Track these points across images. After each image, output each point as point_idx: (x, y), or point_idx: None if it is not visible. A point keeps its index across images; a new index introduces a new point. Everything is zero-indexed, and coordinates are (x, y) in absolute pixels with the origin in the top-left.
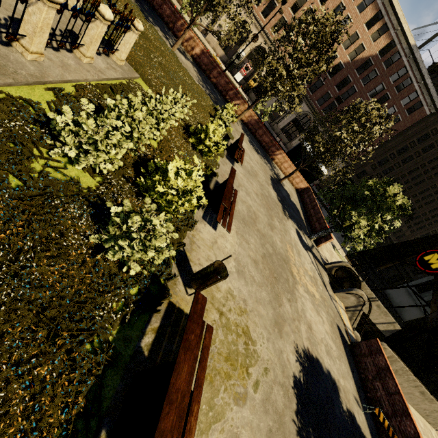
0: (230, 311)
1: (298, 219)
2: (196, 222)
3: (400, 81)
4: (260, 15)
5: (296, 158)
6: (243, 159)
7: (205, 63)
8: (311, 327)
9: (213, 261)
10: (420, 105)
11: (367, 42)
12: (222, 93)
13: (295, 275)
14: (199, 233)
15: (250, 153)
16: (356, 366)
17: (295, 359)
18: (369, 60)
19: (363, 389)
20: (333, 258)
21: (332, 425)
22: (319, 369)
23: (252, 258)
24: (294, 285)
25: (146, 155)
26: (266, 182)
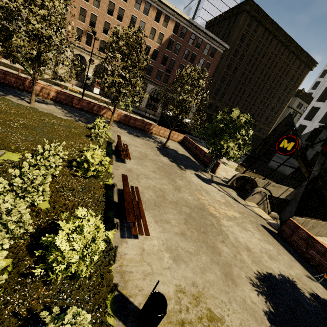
0: (188, 311)
1: (191, 164)
2: (117, 248)
3: (195, 42)
4: (86, 46)
5: (165, 123)
6: (131, 151)
7: (64, 99)
8: (248, 248)
9: (150, 272)
10: (215, 49)
11: (163, 30)
12: (89, 111)
13: (215, 213)
14: (125, 257)
15: (133, 141)
16: (291, 247)
17: (256, 294)
18: (171, 39)
19: (306, 261)
20: (228, 172)
21: (312, 324)
22: (275, 280)
23: (179, 232)
24: (218, 223)
25: (39, 225)
26: (156, 155)
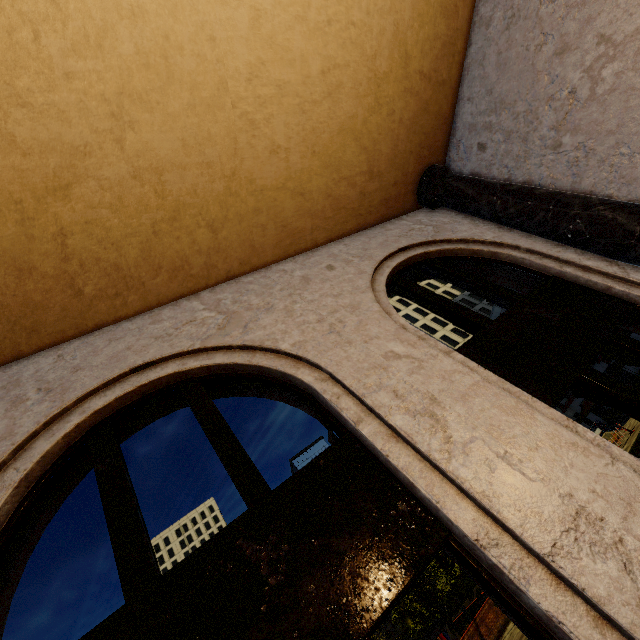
0: None
1: None
2: None
3: None
4: None
5: None
6: None
7: None
8: None
9: None
10: None
11: None
12: None
13: None
14: None
15: None
16: None
17: None
18: None
19: None
20: None
21: None
22: None
23: None
24: None
25: None
26: None
